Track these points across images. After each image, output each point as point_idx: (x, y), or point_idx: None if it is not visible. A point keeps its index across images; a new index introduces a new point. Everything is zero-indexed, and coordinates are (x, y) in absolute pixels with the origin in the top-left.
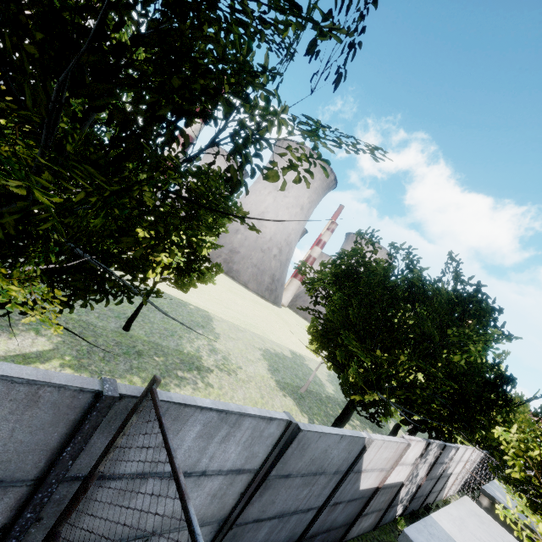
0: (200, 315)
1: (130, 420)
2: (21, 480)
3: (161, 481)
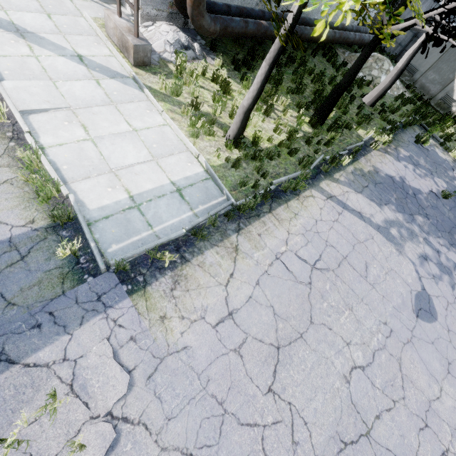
0: None
1: None
2: None
3: None
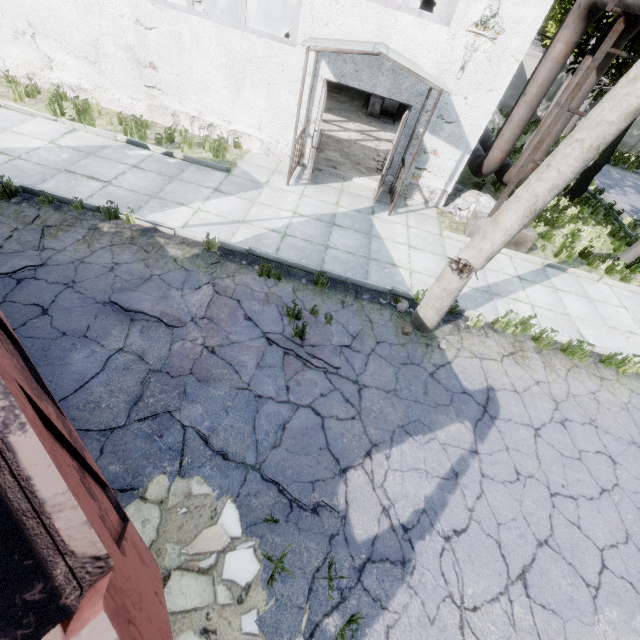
0: None
1: None
2: None
3: None
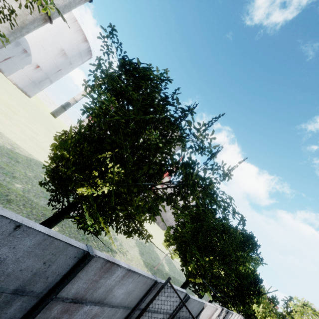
0: None
1: (161, 291)
2: (131, 307)
3: (182, 312)
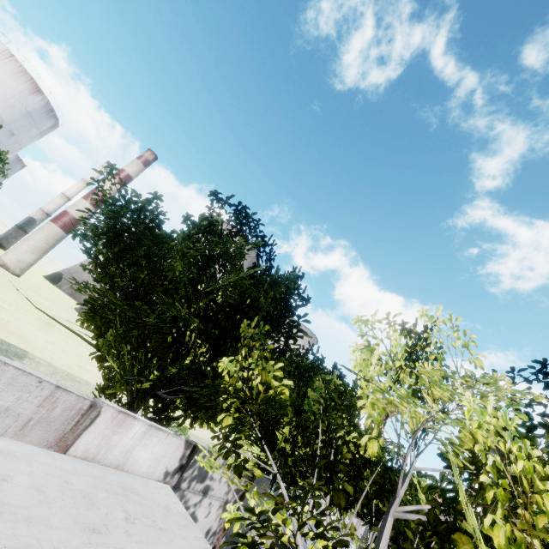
0: (0, 348)
1: None
2: None
3: None
